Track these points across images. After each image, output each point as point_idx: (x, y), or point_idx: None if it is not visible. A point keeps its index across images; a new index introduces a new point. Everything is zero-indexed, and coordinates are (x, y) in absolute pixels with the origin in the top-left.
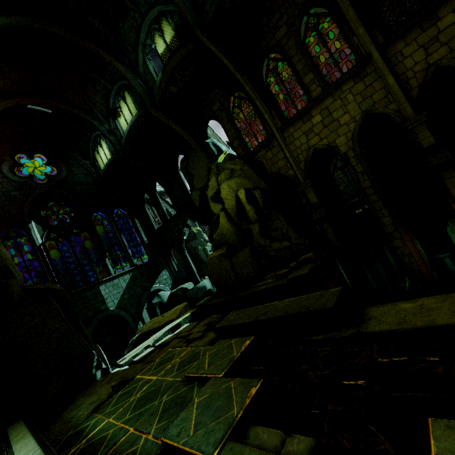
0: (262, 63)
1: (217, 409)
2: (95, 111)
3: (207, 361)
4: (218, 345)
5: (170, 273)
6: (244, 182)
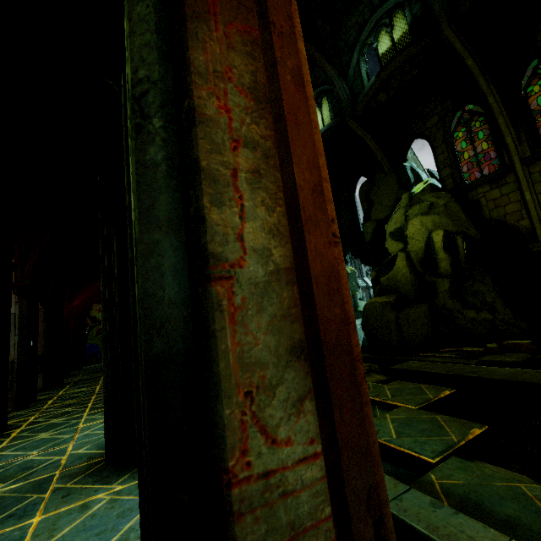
0: (527, 65)
1: (423, 429)
2: None
3: (389, 392)
4: (400, 384)
5: None
6: (444, 222)
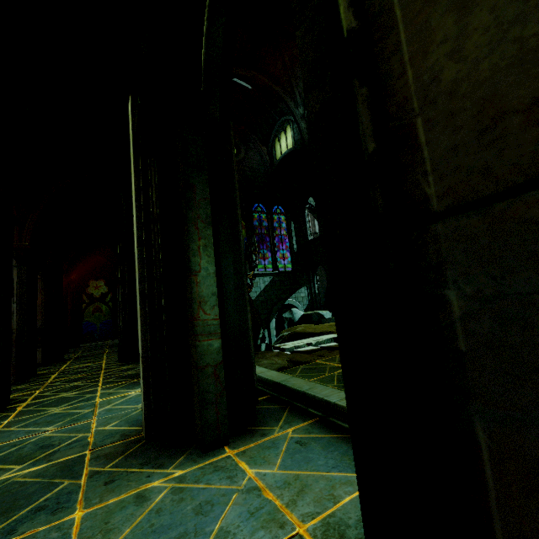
0: None
1: None
2: (295, 92)
3: None
4: None
5: (309, 292)
6: None
